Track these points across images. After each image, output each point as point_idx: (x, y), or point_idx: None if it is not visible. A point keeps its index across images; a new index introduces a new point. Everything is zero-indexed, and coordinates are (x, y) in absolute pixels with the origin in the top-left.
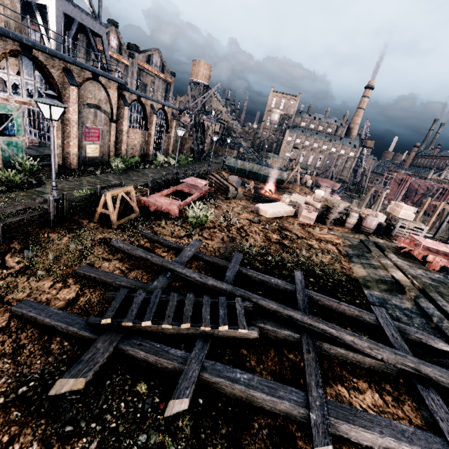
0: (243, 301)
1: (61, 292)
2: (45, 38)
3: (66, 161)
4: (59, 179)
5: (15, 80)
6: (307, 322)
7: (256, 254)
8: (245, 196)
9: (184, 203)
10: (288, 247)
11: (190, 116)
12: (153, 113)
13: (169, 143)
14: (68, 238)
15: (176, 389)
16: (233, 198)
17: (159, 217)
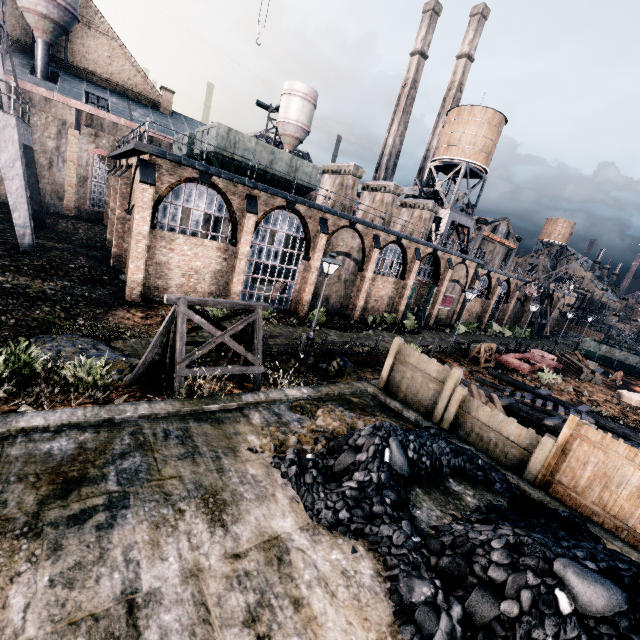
0: (587, 416)
1: (472, 382)
2: (433, 236)
3: (427, 319)
4: (427, 331)
5: (421, 268)
6: (637, 438)
7: (606, 416)
8: (606, 384)
9: (532, 366)
10: None
11: (538, 288)
12: (497, 285)
13: (505, 313)
14: (457, 364)
15: (546, 419)
16: (586, 381)
17: (510, 371)
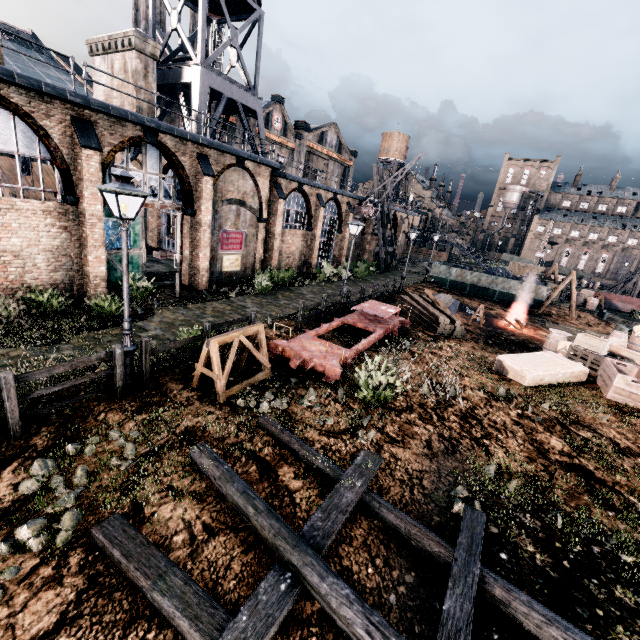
0: None
1: (34, 601)
2: (186, 124)
3: (194, 279)
4: (176, 307)
5: (135, 176)
6: None
7: (517, 503)
8: (469, 332)
9: (353, 351)
10: (603, 483)
11: (374, 206)
12: (319, 205)
13: (342, 247)
14: (133, 425)
15: None
16: (445, 338)
17: (305, 380)
